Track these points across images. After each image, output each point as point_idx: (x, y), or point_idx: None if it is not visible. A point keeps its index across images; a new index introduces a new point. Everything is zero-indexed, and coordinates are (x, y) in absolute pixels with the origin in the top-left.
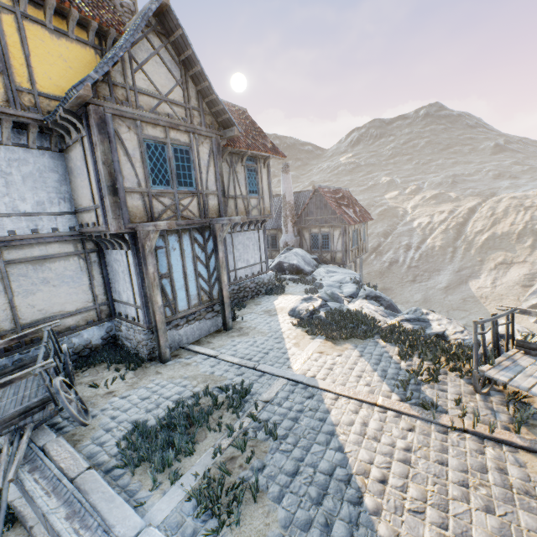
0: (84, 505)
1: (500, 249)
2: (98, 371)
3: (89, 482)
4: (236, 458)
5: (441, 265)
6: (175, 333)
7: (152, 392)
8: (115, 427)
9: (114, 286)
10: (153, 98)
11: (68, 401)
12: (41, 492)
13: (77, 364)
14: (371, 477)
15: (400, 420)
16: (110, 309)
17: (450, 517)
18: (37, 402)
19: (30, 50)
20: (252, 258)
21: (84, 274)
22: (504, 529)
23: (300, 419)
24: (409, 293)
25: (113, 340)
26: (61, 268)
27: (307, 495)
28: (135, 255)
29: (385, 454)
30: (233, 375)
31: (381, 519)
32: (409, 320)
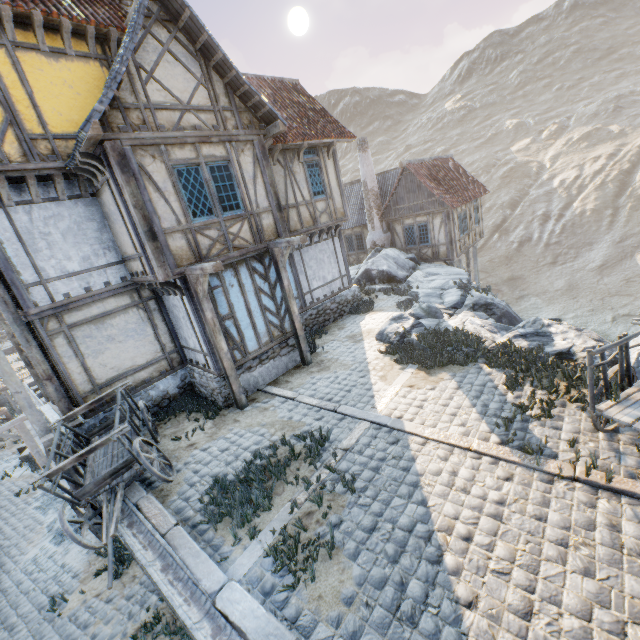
0: (175, 559)
1: None
2: (179, 422)
3: (177, 538)
4: (313, 513)
5: (594, 236)
6: (249, 376)
7: (231, 443)
8: (198, 482)
9: (179, 332)
10: (173, 111)
11: (150, 460)
12: (139, 546)
13: (159, 416)
14: (454, 534)
15: (497, 468)
16: (180, 356)
17: (540, 579)
18: (123, 463)
19: (32, 87)
20: (329, 274)
21: (146, 325)
22: (602, 594)
23: (382, 469)
24: (546, 280)
25: (190, 387)
26: (123, 322)
27: (383, 552)
28: (190, 301)
29: (473, 508)
30: (312, 420)
31: (460, 580)
32: (525, 336)
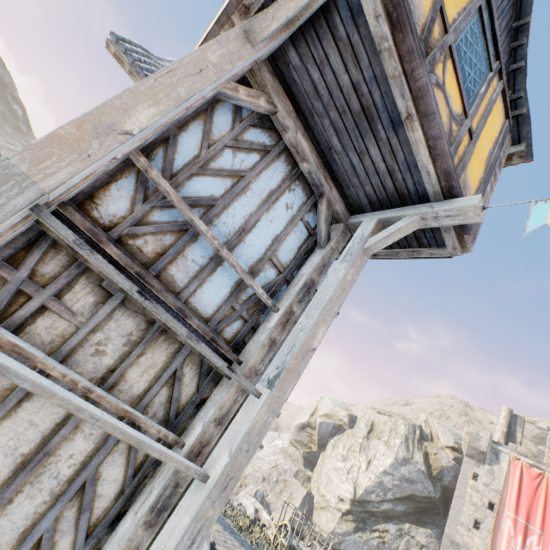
0: None
1: None
2: None
3: None
4: None
5: None
6: None
7: None
8: None
9: None
10: None
11: None
12: None
13: None
14: None
15: None
16: None
17: None
18: None
19: None
20: None
21: None
22: None
23: None
24: None
25: None
26: None
27: None
28: None
29: None
30: None
31: None
32: None
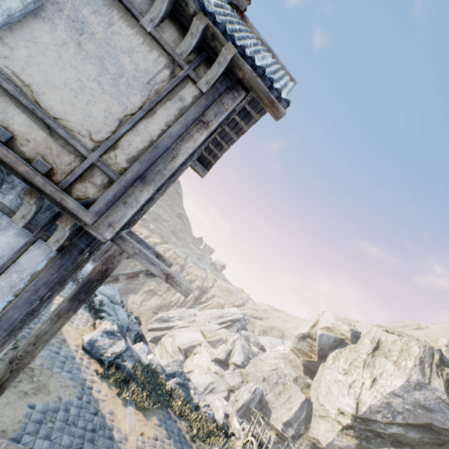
0: None
1: (156, 281)
2: None
3: None
4: None
5: None
6: None
7: None
8: None
9: None
10: None
11: None
12: None
13: None
14: None
15: None
16: None
17: None
18: None
19: None
20: None
21: None
22: None
23: None
24: None
25: None
26: None
27: None
28: (64, 268)
29: None
30: None
31: None
32: (180, 385)
